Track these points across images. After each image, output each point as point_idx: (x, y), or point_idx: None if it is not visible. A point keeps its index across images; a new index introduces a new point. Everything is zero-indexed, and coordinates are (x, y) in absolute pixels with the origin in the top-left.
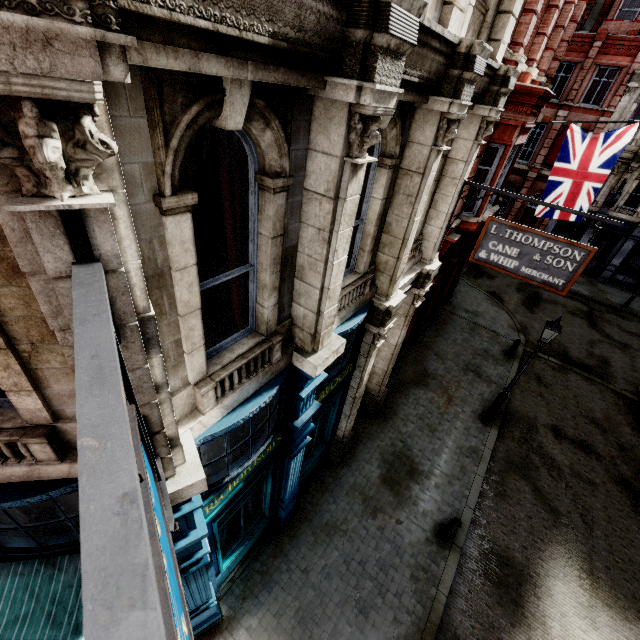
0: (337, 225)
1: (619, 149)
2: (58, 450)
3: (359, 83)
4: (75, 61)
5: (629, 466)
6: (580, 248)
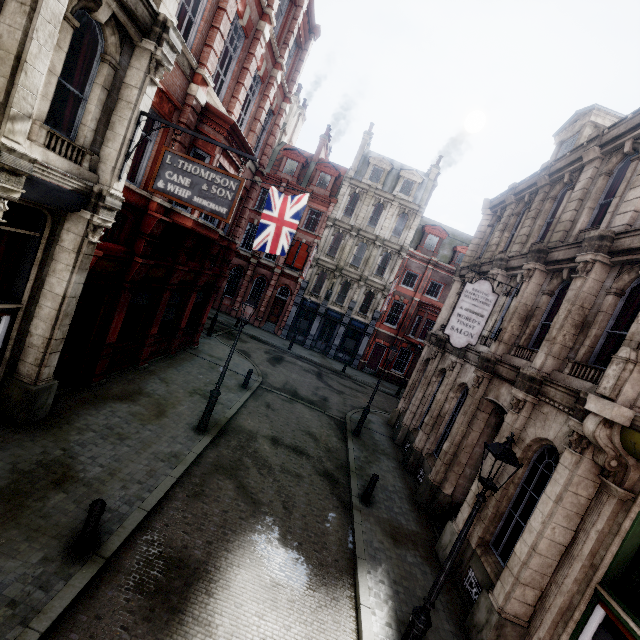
0: None
1: (301, 207)
2: None
3: None
4: None
5: (333, 462)
6: (234, 179)
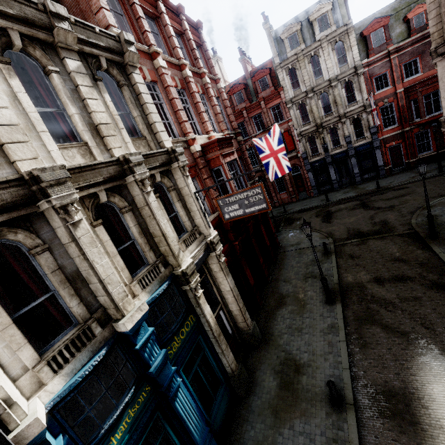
0: (84, 250)
1: (278, 135)
2: None
3: (45, 200)
4: None
5: (433, 272)
6: (256, 187)
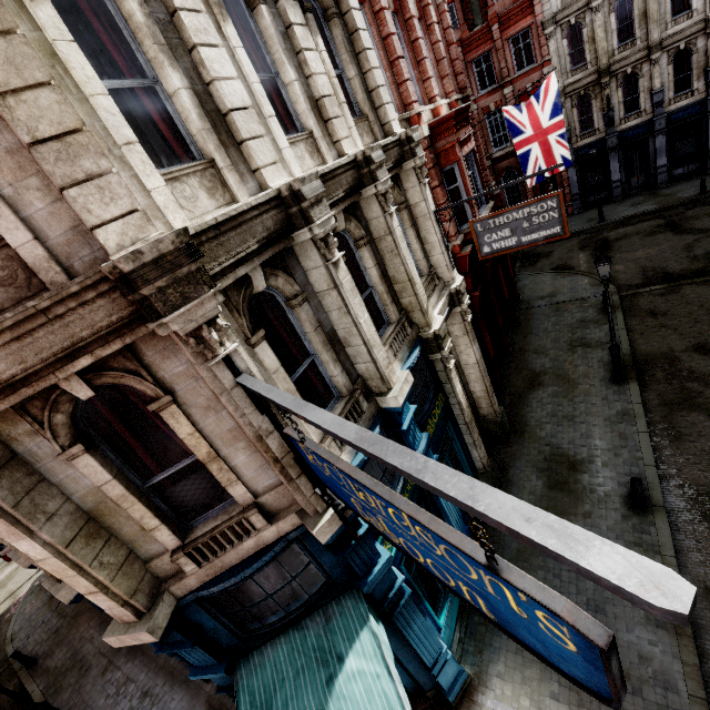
0: (347, 300)
1: (554, 98)
2: (265, 518)
3: (308, 228)
4: (211, 304)
5: None
6: (549, 198)
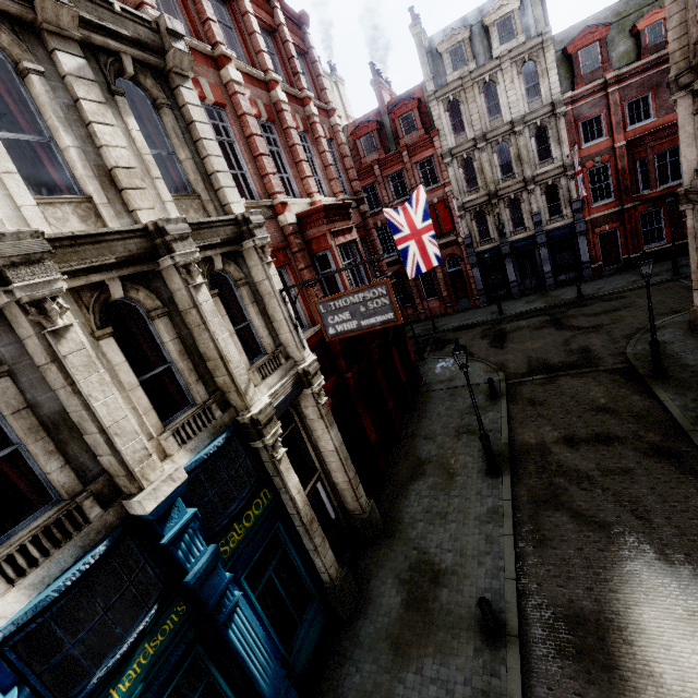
0: (74, 377)
1: (424, 205)
2: None
3: (2, 289)
4: None
5: (654, 431)
6: (379, 285)
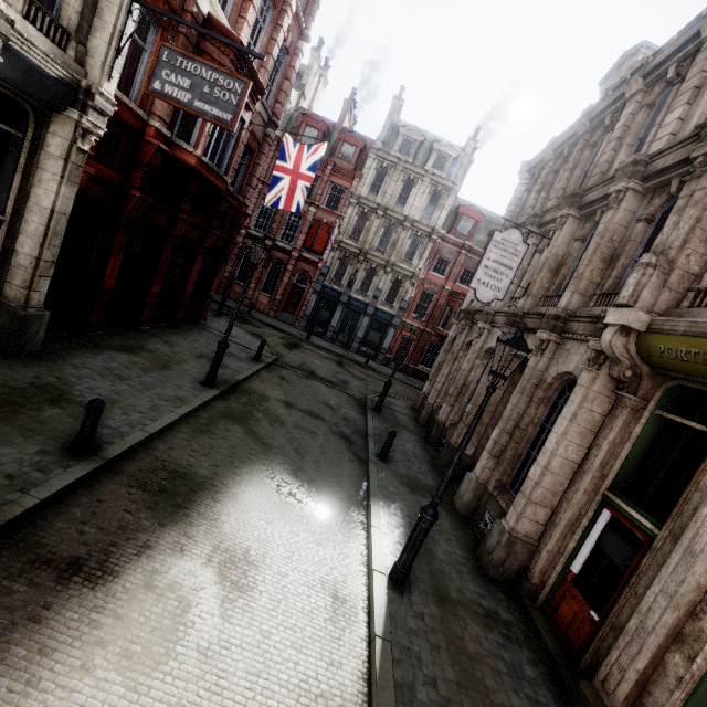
0: None
1: (318, 159)
2: None
3: None
4: None
5: (350, 428)
6: (239, 80)
